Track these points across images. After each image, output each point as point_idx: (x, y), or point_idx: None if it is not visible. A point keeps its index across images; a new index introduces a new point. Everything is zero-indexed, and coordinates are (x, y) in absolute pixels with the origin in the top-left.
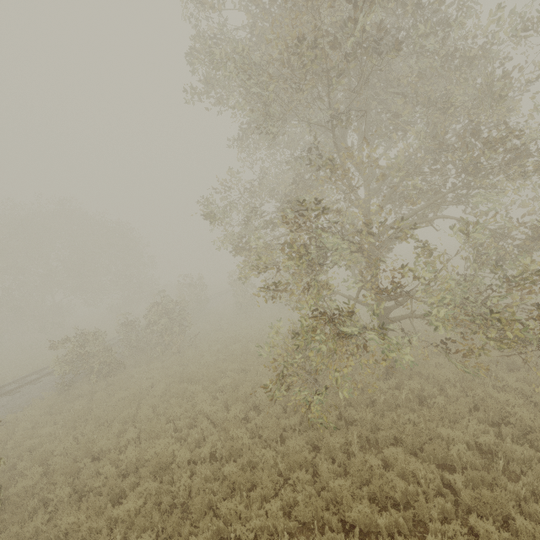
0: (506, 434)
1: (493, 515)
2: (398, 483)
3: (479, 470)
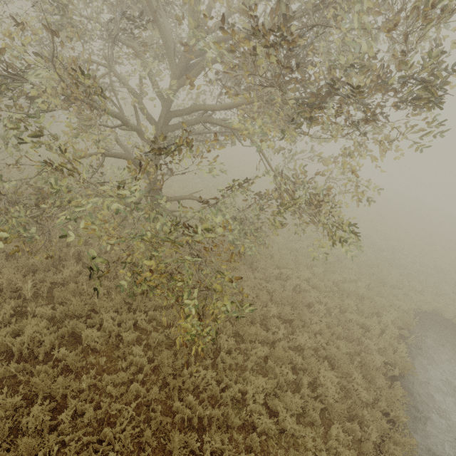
0: (155, 337)
1: (43, 391)
2: (0, 337)
3: (98, 352)
